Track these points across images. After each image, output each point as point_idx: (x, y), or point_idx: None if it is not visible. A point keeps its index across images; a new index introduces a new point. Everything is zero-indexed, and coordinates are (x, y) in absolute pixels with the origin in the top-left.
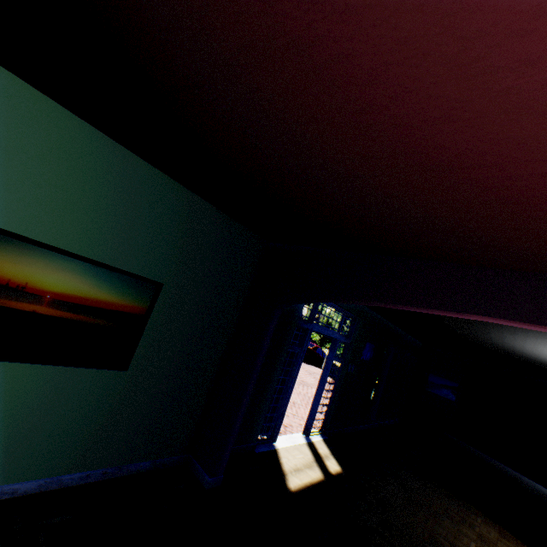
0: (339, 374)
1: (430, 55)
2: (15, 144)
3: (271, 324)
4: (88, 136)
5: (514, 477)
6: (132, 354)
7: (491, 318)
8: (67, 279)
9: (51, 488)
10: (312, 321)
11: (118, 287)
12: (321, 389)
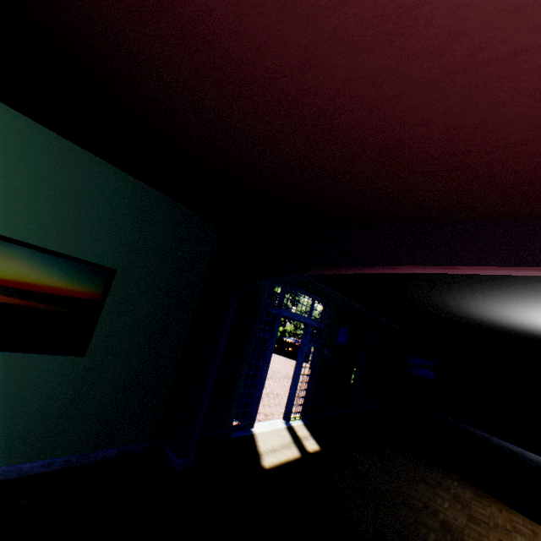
0: (315, 359)
1: (266, 2)
2: None
3: (231, 305)
4: (25, 127)
5: (484, 438)
6: (88, 339)
7: (414, 267)
8: (12, 265)
9: (10, 477)
10: (281, 307)
11: (68, 273)
12: (298, 374)
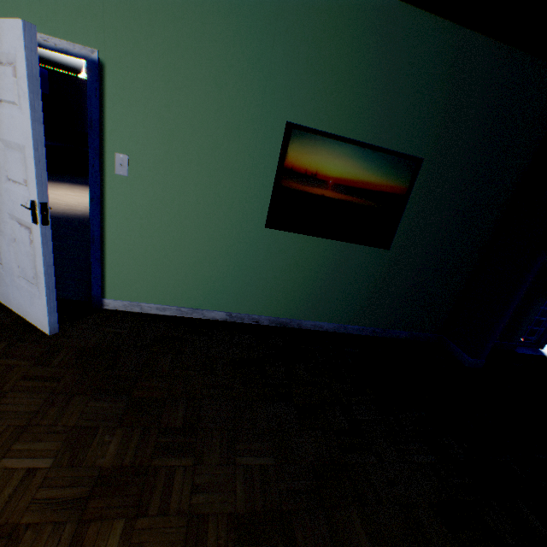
0: None
1: None
2: (298, 36)
3: None
4: None
5: None
6: (392, 234)
7: None
8: (341, 164)
9: (340, 331)
10: None
11: (380, 168)
12: None
